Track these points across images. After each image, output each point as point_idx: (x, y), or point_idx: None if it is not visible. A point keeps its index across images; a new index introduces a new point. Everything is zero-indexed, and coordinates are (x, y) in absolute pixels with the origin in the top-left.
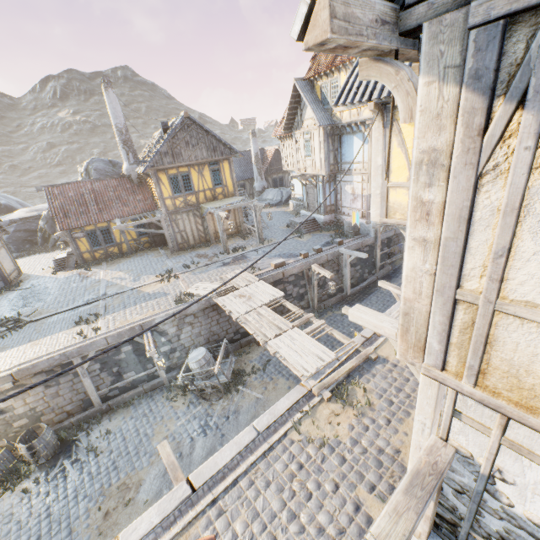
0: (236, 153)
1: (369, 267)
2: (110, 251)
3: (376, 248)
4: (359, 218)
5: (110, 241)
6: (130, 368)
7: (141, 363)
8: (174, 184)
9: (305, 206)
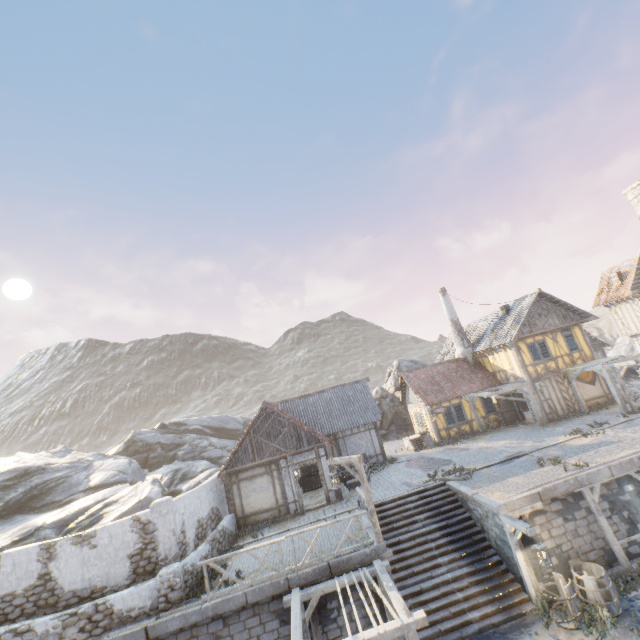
0: (585, 318)
1: None
2: (461, 429)
3: None
4: None
5: (462, 418)
6: (639, 516)
7: None
8: (531, 351)
9: None
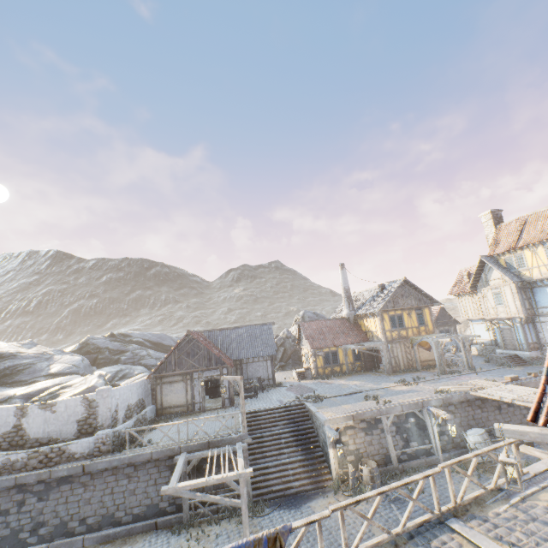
0: (434, 303)
1: None
2: (334, 369)
3: None
4: None
5: (336, 362)
6: (413, 438)
7: (420, 436)
8: (391, 321)
9: (500, 345)
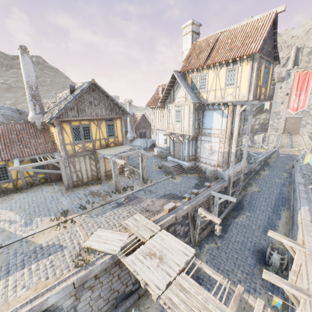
0: (127, 114)
1: (224, 203)
2: (3, 187)
3: (229, 189)
4: (215, 166)
5: (6, 178)
6: None
7: None
8: (75, 133)
9: (171, 154)
